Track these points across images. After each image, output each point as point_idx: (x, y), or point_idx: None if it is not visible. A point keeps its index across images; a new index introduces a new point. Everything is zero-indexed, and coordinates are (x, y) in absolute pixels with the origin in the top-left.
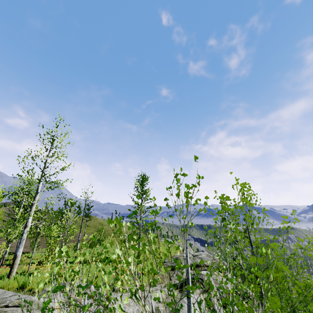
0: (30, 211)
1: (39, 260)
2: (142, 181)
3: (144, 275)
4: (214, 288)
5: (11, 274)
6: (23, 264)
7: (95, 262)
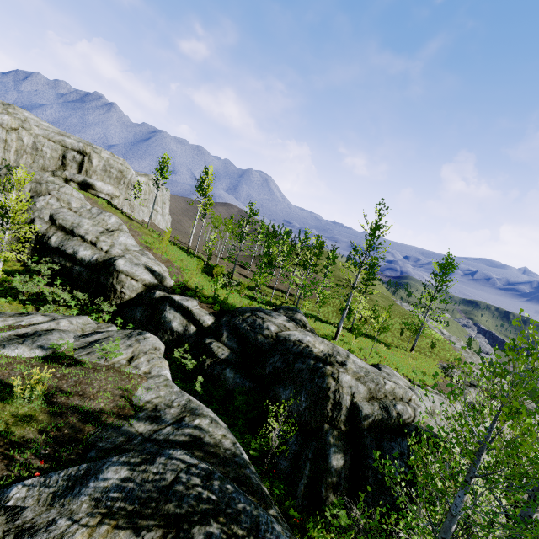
0: (349, 297)
1: (312, 312)
2: (446, 267)
3: (427, 376)
4: None
5: (336, 338)
6: (313, 318)
7: (366, 336)
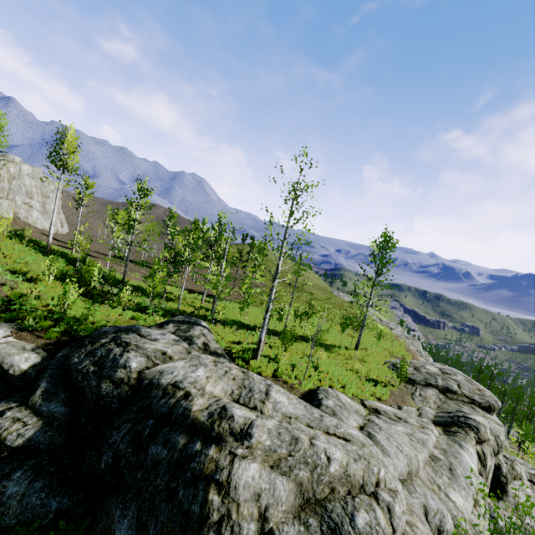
0: (270, 294)
1: (236, 316)
2: (385, 245)
3: (379, 384)
4: (490, 442)
5: (257, 356)
6: (234, 326)
7: (304, 340)
